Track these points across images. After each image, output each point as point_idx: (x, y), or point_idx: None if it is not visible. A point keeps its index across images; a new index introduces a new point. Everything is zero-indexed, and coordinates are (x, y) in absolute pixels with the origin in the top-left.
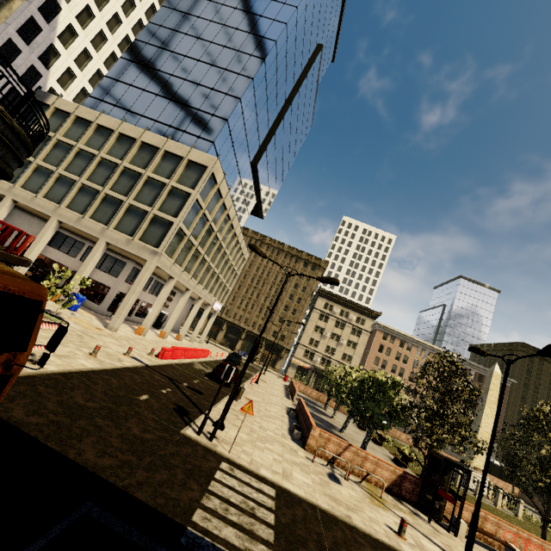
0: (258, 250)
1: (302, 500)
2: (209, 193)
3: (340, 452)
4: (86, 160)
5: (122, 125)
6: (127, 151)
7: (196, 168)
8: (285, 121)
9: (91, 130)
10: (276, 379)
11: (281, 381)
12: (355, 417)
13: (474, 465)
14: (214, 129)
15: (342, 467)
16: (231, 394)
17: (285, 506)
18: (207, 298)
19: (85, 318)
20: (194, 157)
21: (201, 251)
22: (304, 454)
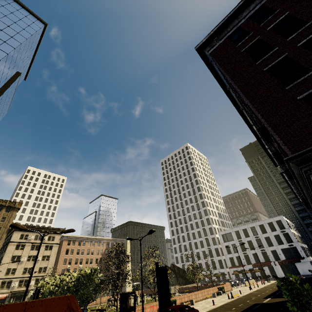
0: (19, 226)
1: None
2: None
3: None
4: None
5: None
6: None
7: None
8: None
9: None
10: None
11: None
12: None
13: (127, 291)
14: None
15: None
16: None
17: None
18: None
19: None
20: None
21: None
22: None
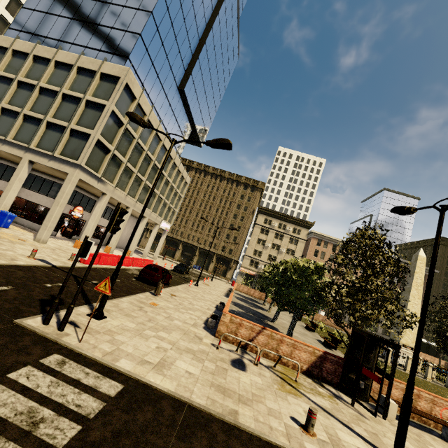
0: (137, 118)
1: (166, 396)
2: (129, 108)
3: (253, 336)
4: (6, 86)
5: (36, 47)
6: (44, 73)
7: (110, 80)
8: (208, 47)
9: (8, 56)
10: (224, 284)
11: (228, 286)
12: (278, 303)
13: (403, 343)
14: (128, 44)
15: (256, 352)
16: (85, 273)
17: (121, 409)
18: (151, 217)
19: (15, 233)
20: (106, 69)
21: (133, 169)
22: (211, 341)
